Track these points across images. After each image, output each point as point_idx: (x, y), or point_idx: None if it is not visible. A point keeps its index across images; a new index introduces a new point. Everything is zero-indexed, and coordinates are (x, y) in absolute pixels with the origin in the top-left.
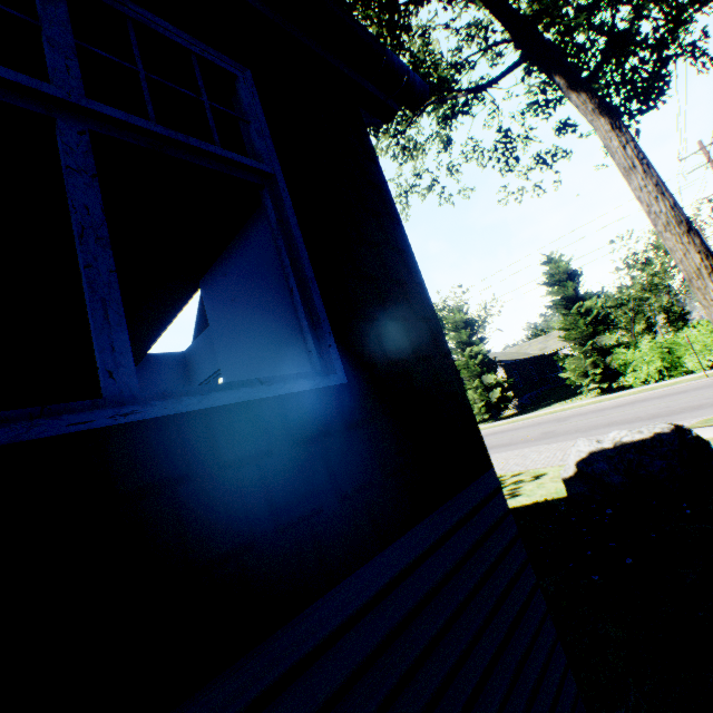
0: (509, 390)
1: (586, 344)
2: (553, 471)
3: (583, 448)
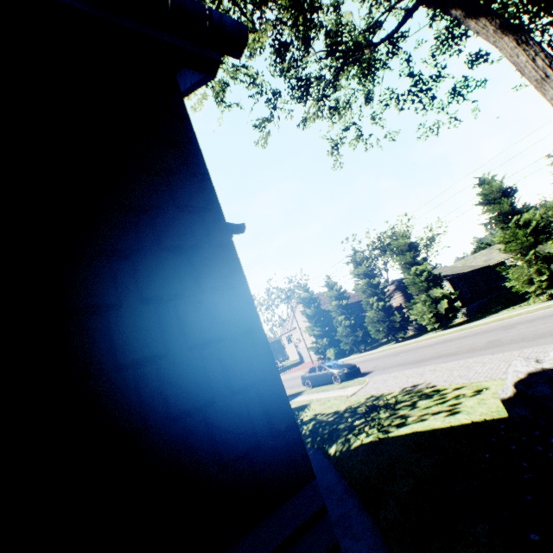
0: (456, 301)
1: (528, 254)
2: (495, 385)
3: (520, 368)
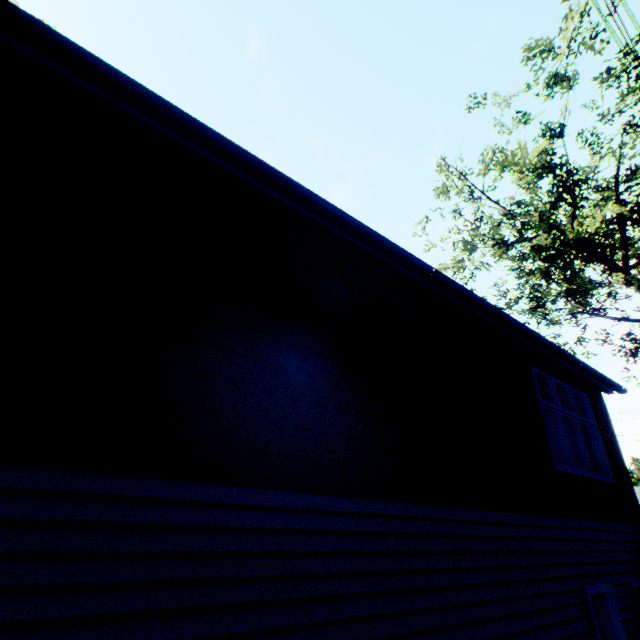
0: None
1: None
2: None
3: None
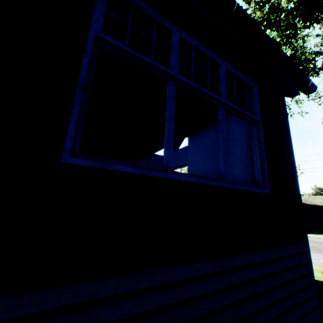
0: None
1: None
2: (315, 266)
3: None
